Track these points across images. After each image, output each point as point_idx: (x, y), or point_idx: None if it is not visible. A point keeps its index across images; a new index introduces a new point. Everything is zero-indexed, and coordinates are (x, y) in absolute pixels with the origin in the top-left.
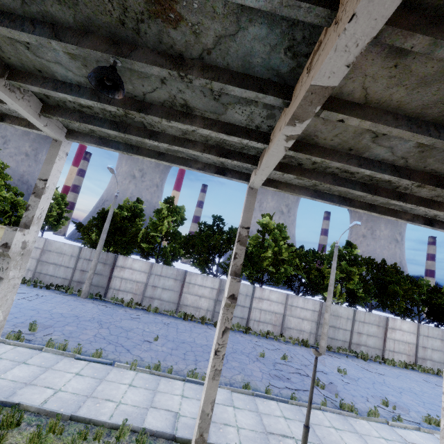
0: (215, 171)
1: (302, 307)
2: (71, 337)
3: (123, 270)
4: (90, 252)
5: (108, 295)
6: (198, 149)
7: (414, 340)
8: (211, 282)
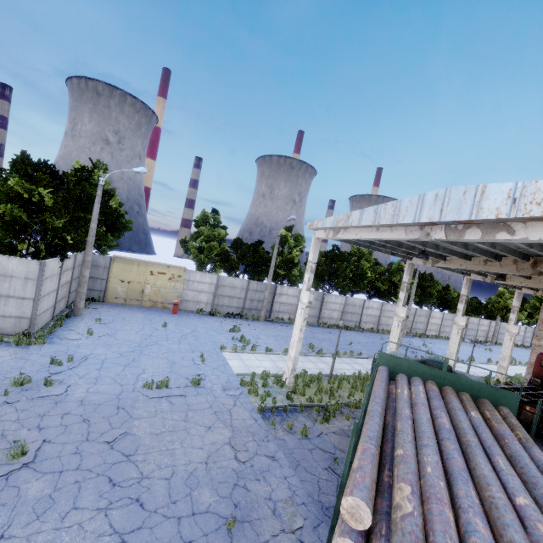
0: (461, 273)
1: (389, 310)
2: (328, 349)
3: (281, 296)
4: (256, 285)
5: (271, 317)
6: (473, 273)
7: (440, 322)
8: (341, 299)
